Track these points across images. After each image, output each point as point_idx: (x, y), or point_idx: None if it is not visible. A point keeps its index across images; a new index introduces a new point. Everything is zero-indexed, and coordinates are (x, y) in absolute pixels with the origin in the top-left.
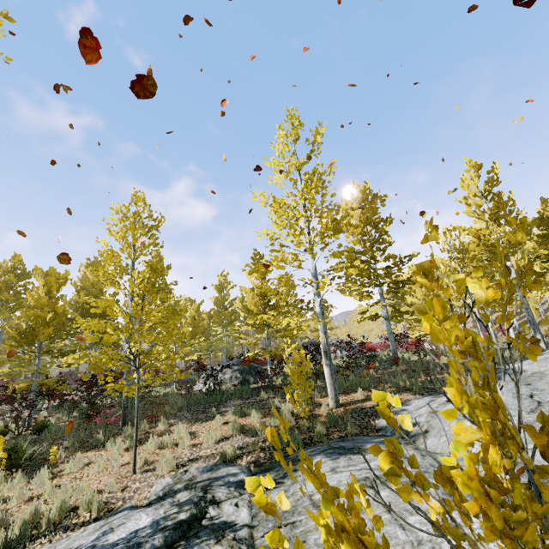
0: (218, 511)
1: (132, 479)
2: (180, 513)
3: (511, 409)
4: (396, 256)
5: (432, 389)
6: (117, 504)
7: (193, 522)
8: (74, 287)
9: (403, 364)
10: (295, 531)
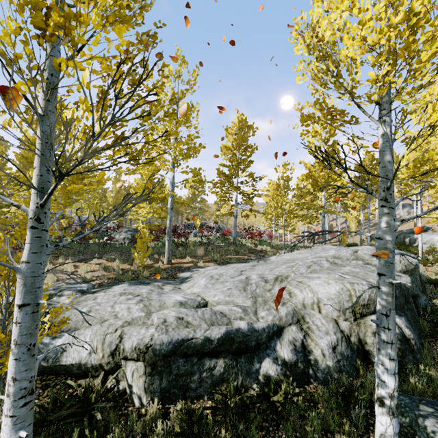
0: (57, 298)
1: None
2: None
3: (226, 275)
4: (251, 176)
5: (228, 263)
6: None
7: None
8: (22, 153)
9: (233, 246)
10: (77, 306)
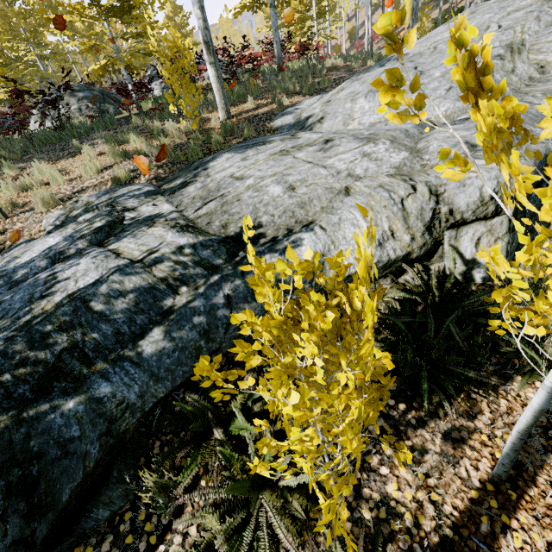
0: (137, 213)
1: (8, 223)
2: (94, 224)
3: None
4: None
5: (321, 90)
6: (7, 244)
7: (114, 225)
8: None
9: (289, 71)
10: (226, 198)
